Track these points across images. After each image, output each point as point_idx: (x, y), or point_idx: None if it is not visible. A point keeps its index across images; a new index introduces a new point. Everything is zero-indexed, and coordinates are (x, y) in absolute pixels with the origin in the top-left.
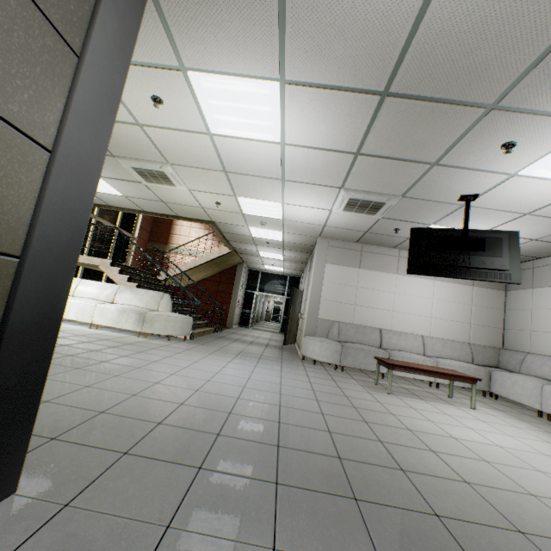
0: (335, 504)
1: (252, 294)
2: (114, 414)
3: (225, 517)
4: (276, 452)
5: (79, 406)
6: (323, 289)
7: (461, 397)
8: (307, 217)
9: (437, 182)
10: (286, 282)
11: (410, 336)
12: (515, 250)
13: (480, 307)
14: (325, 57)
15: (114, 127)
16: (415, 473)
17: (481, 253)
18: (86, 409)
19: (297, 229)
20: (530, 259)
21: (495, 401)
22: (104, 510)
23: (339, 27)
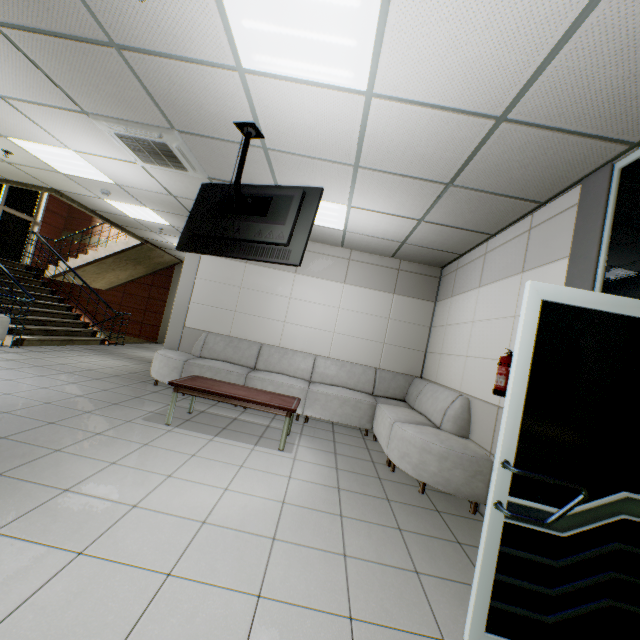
0: None
1: None
2: None
3: None
4: None
5: None
6: (195, 289)
7: (313, 435)
8: (134, 179)
9: (175, 95)
10: None
11: (299, 355)
12: (308, 216)
13: (400, 322)
14: None
15: None
16: None
17: (263, 219)
18: None
19: (156, 203)
20: (455, 257)
21: (366, 443)
22: None
23: None
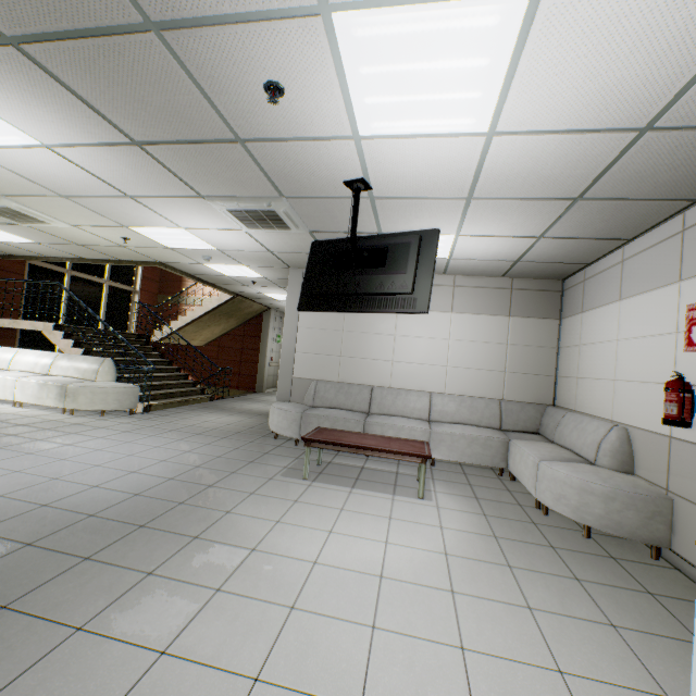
0: None
1: None
2: None
3: None
4: None
5: None
6: (298, 338)
7: (445, 479)
8: (236, 243)
9: (289, 169)
10: None
11: (412, 394)
12: (428, 261)
13: (520, 347)
14: None
15: None
16: (16, 612)
17: (381, 270)
18: None
19: (252, 260)
20: (580, 267)
21: (504, 484)
22: None
23: None
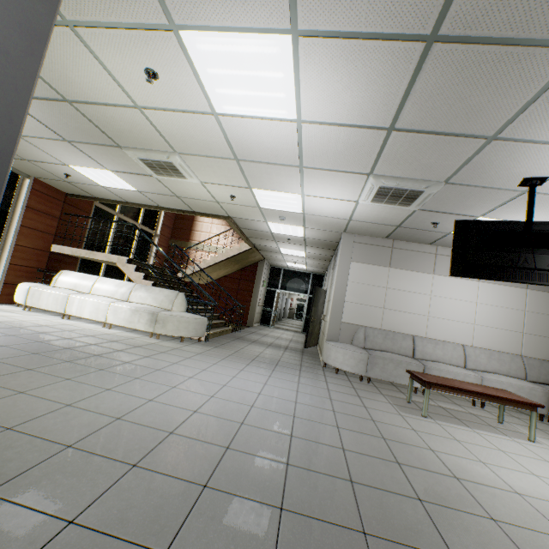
0: None
1: (274, 292)
2: (82, 450)
3: None
4: (277, 521)
5: (45, 437)
6: (347, 290)
7: (513, 422)
8: (330, 210)
9: (493, 163)
10: (309, 280)
11: (448, 345)
12: None
13: (536, 314)
14: None
15: (114, 113)
16: None
17: None
18: (51, 441)
19: (319, 224)
20: None
21: None
22: None
23: None
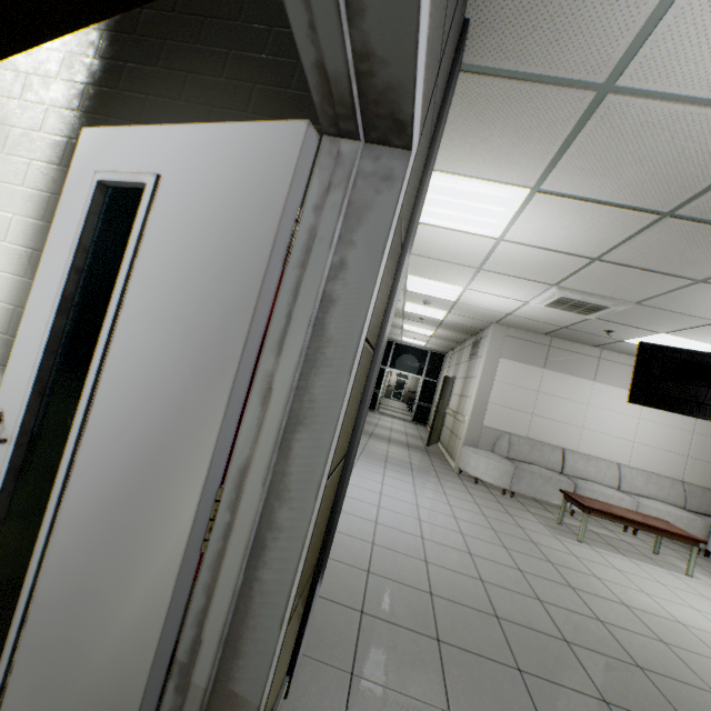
0: (588, 706)
1: (381, 370)
2: None
3: (493, 708)
4: (499, 625)
5: None
6: (492, 390)
7: (668, 553)
8: (490, 304)
9: (694, 297)
10: (425, 359)
11: (602, 462)
12: None
13: (705, 437)
14: (606, 176)
15: None
16: (654, 672)
17: None
18: None
19: (469, 312)
20: None
21: None
22: (385, 683)
23: (640, 155)
